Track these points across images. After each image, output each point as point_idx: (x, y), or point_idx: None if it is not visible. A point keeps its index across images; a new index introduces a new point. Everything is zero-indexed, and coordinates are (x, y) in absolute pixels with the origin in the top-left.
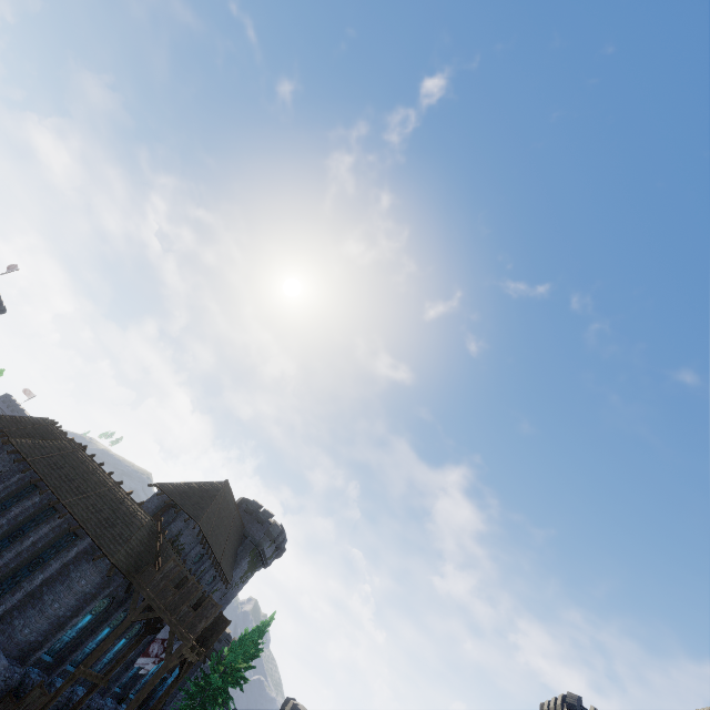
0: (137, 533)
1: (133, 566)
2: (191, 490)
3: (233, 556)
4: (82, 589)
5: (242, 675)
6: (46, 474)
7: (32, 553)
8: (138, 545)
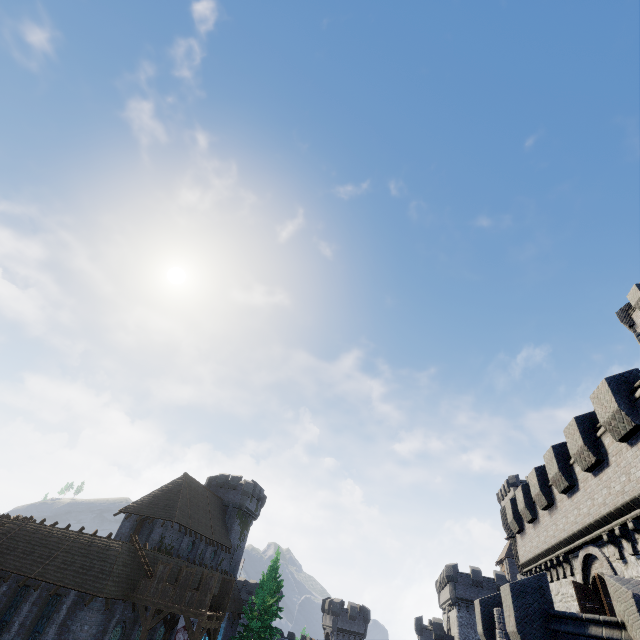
0: (116, 561)
1: (128, 588)
2: (156, 498)
3: (223, 527)
4: (89, 633)
5: (274, 608)
6: (1, 562)
7: (24, 633)
8: (123, 570)
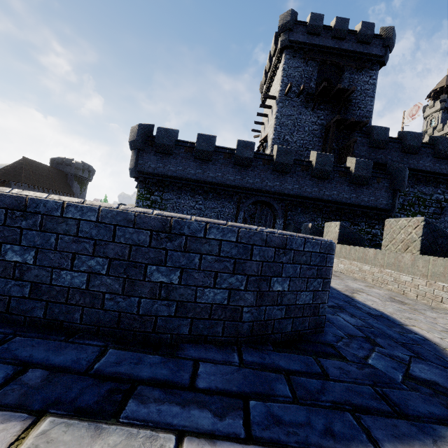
0: None
1: None
2: (7, 171)
3: (66, 185)
4: None
5: None
6: None
7: None
8: None
